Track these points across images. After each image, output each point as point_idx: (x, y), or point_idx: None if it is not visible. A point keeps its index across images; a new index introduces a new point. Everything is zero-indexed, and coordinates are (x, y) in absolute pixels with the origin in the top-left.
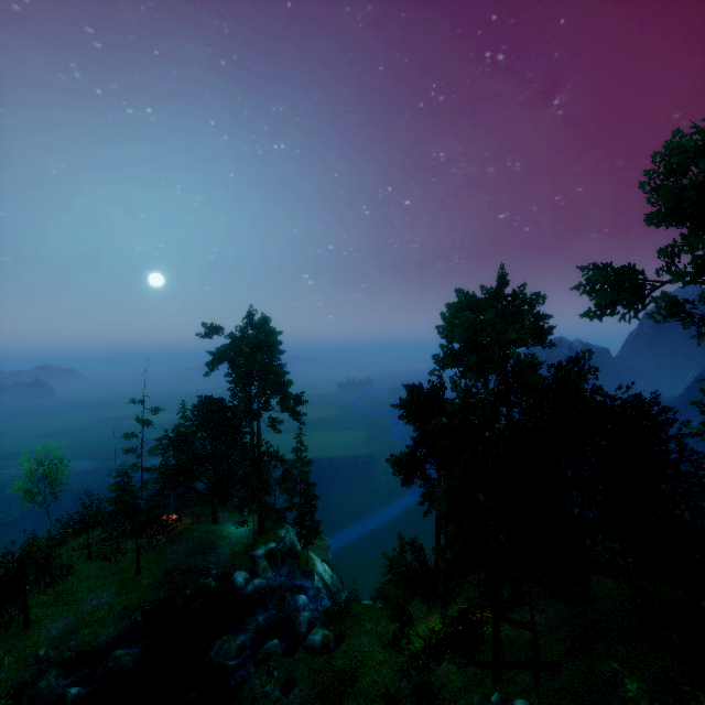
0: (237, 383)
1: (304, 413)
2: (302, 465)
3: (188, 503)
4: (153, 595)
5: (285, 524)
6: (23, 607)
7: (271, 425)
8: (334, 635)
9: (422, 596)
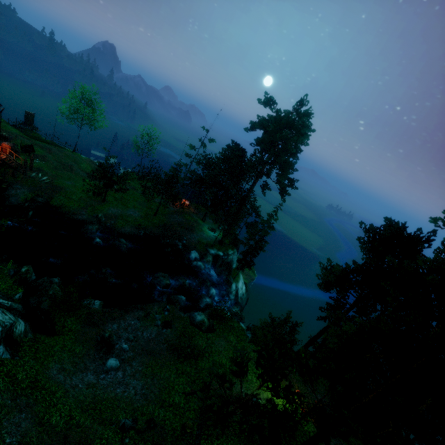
0: (259, 144)
1: (289, 194)
2: (267, 226)
3: (196, 201)
4: (153, 229)
5: (235, 249)
6: (105, 192)
7: (263, 187)
8: (208, 325)
9: (261, 375)
